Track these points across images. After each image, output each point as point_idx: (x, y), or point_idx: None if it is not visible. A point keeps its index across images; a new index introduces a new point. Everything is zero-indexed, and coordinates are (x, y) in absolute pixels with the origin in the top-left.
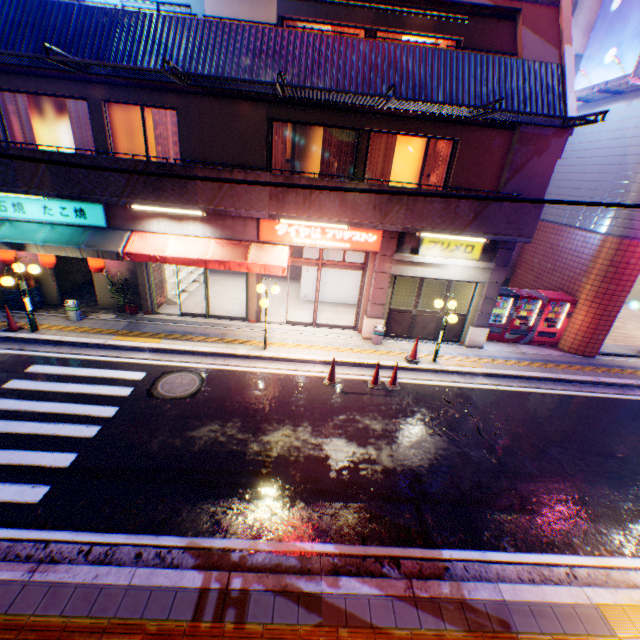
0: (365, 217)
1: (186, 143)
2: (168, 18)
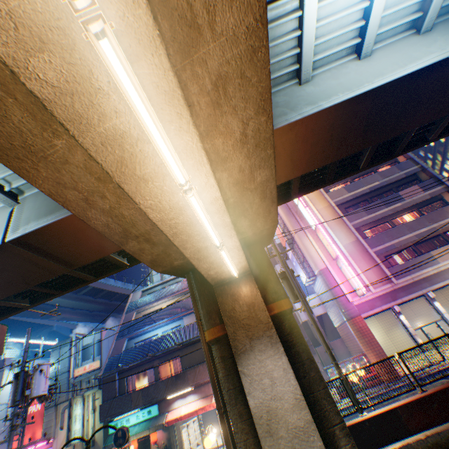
0: None
1: (183, 364)
2: (175, 331)
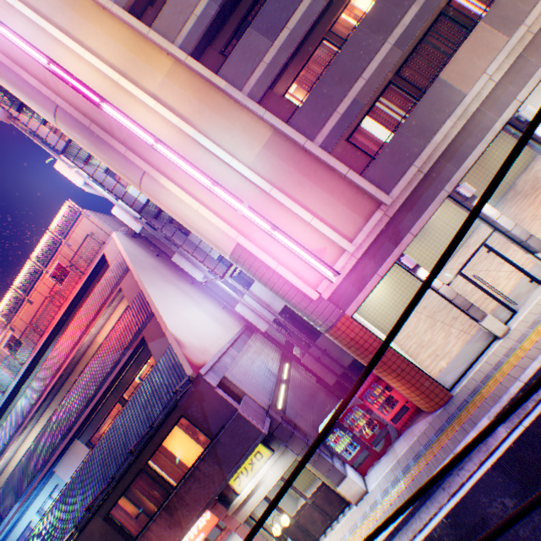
0: (173, 536)
1: None
2: (32, 536)
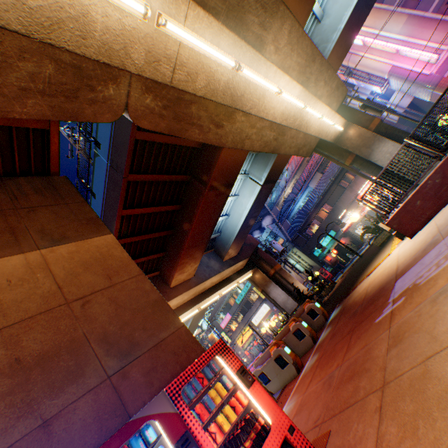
0: None
1: (330, 205)
2: (310, 194)
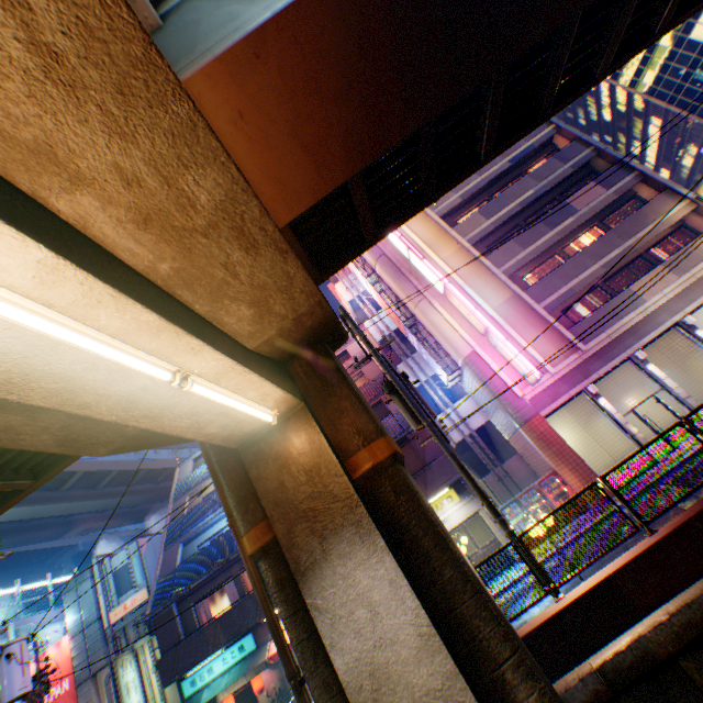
0: None
1: None
2: None
